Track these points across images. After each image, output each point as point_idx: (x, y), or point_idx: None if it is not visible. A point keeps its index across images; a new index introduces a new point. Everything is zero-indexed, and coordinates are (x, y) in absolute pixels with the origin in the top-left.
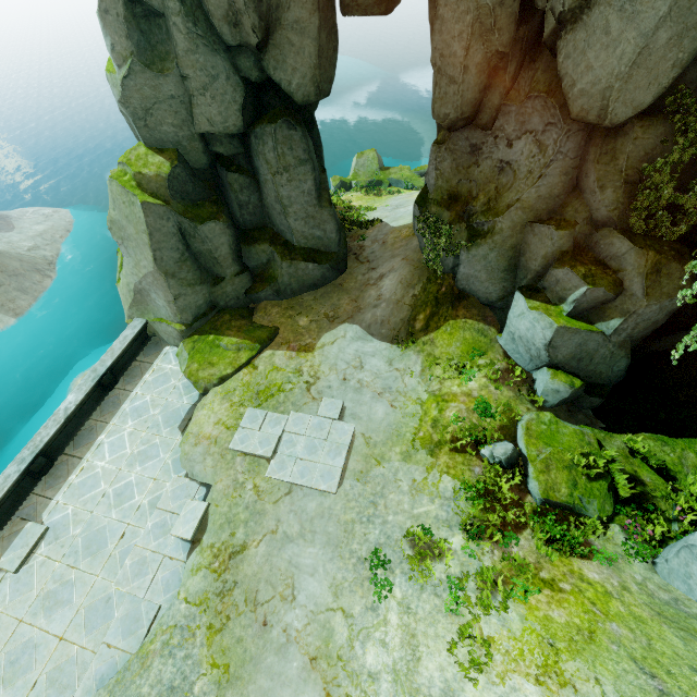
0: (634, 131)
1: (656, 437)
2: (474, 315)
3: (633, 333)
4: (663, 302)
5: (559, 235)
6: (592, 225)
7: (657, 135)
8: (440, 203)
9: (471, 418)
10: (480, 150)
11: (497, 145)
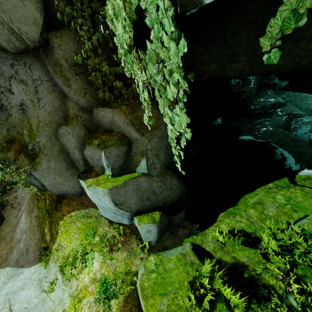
0: (54, 42)
1: (227, 213)
2: (76, 207)
3: (162, 161)
4: (157, 133)
5: (70, 128)
6: (88, 112)
7: (72, 40)
8: (2, 149)
9: (99, 311)
10: (4, 105)
11: (8, 97)
